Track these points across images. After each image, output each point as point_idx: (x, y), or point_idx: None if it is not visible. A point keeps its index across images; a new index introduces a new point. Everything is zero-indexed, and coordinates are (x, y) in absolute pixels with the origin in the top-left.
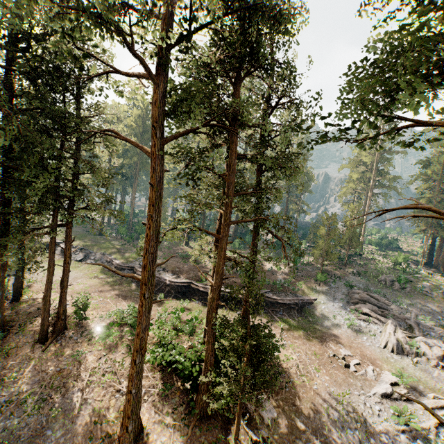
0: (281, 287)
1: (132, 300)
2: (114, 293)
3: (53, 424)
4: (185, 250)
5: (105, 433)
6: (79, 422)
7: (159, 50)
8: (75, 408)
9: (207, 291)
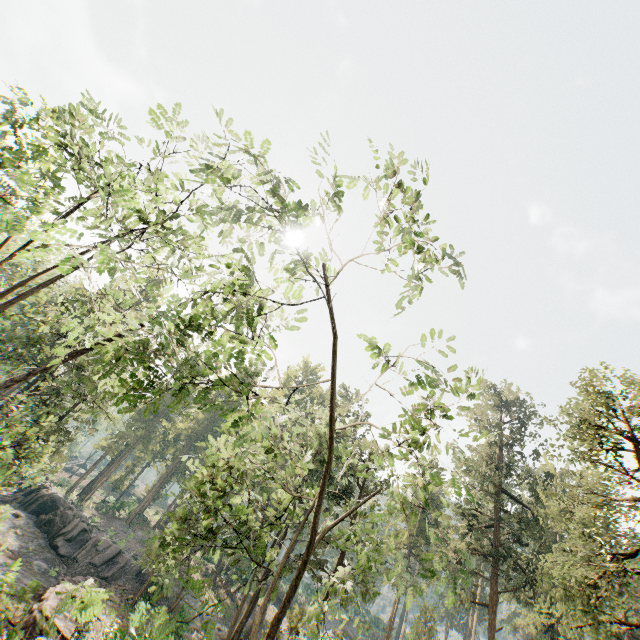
0: None
1: None
2: None
3: None
4: None
5: None
6: None
7: None
8: None
9: None
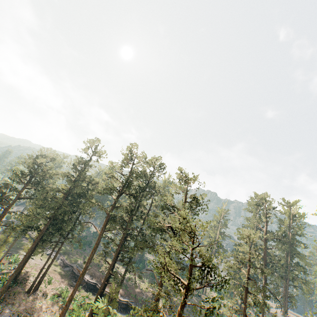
0: (141, 301)
1: (67, 285)
2: (60, 279)
3: None
4: (102, 263)
5: None
6: None
7: (112, 208)
8: None
9: None
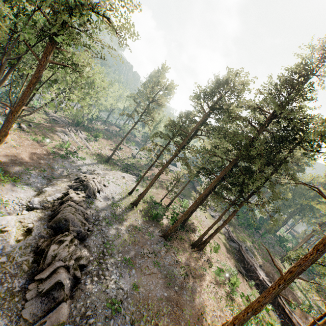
0: None
1: (234, 266)
2: (225, 252)
3: (187, 291)
4: (279, 265)
5: (203, 324)
6: (195, 303)
7: None
8: (196, 295)
9: (291, 317)
